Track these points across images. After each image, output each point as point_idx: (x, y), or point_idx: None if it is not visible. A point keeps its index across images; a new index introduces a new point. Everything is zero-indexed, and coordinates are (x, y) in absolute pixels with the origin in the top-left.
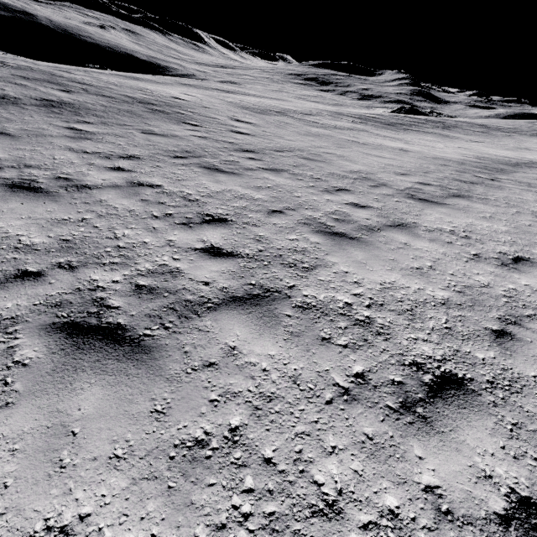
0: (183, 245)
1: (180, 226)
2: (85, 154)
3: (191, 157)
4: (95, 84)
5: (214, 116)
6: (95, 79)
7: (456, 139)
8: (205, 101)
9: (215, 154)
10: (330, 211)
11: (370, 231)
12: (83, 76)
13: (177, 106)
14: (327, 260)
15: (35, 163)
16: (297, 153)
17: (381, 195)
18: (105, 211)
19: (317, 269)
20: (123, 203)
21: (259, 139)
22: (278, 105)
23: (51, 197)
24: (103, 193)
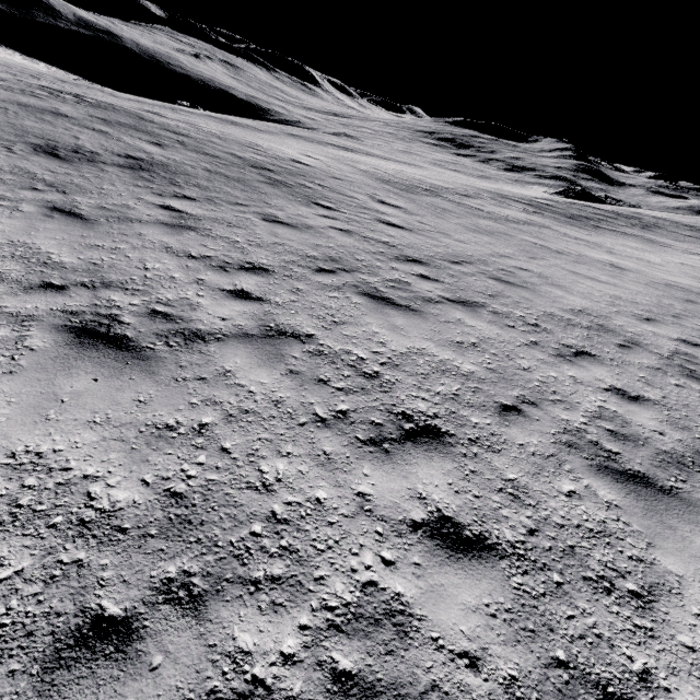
0: (388, 511)
1: (369, 450)
2: (189, 260)
3: (341, 271)
4: (193, 135)
5: (350, 193)
6: (192, 127)
7: (669, 248)
8: (334, 169)
9: (371, 266)
10: (591, 408)
11: (683, 468)
12: (178, 122)
13: (300, 174)
14: (662, 567)
15: (117, 277)
16: (481, 267)
17: (645, 368)
18: (235, 404)
19: (660, 603)
20: (262, 380)
21: (421, 238)
22: (423, 178)
23: (144, 362)
24: (226, 353)
